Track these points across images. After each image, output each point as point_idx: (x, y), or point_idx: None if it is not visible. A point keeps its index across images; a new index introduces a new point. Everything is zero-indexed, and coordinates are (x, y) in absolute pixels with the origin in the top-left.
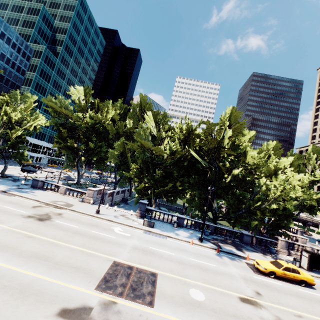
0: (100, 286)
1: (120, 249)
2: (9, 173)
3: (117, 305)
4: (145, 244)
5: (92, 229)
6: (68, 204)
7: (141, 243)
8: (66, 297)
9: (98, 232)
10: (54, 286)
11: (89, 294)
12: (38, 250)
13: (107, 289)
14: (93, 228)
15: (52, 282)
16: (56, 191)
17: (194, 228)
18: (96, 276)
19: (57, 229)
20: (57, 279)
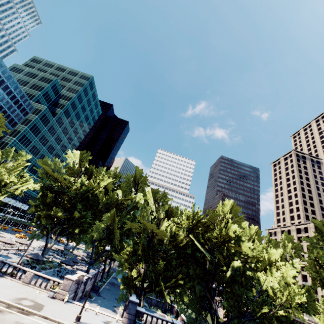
0: None
1: None
2: None
3: None
4: None
5: None
6: (36, 303)
7: None
8: None
9: None
10: None
11: None
12: None
13: None
14: None
15: None
16: (18, 278)
17: None
18: None
19: None
20: None
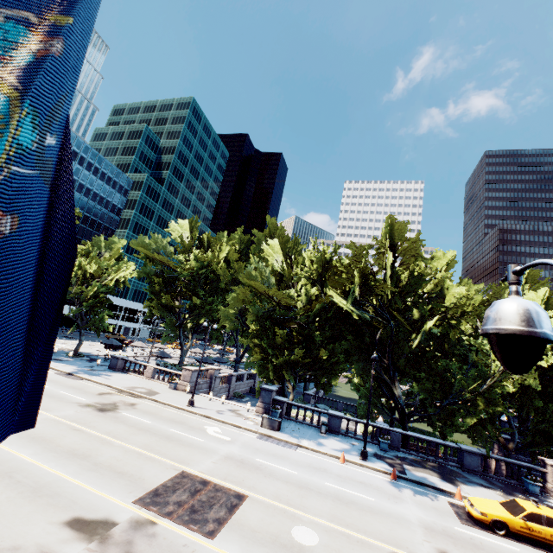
0: (143, 500)
1: (203, 456)
2: (88, 351)
3: (155, 527)
4: (250, 454)
5: (172, 427)
6: (151, 391)
7: (243, 452)
8: (88, 505)
9: (178, 431)
10: (79, 490)
11: (122, 507)
12: (79, 446)
13: (151, 504)
14: (173, 425)
15: (79, 486)
16: (141, 374)
17: (362, 437)
18: (144, 486)
19: (118, 423)
20: (87, 483)
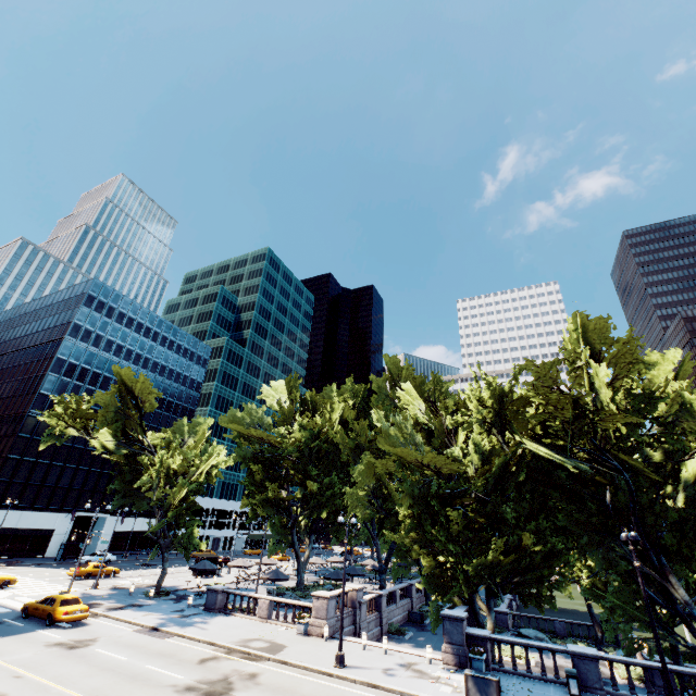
0: None
1: None
2: (172, 584)
3: None
4: None
5: None
6: (273, 644)
7: None
8: None
9: None
10: None
11: None
12: None
13: None
14: None
15: None
16: (252, 613)
17: (649, 695)
18: None
19: None
20: None
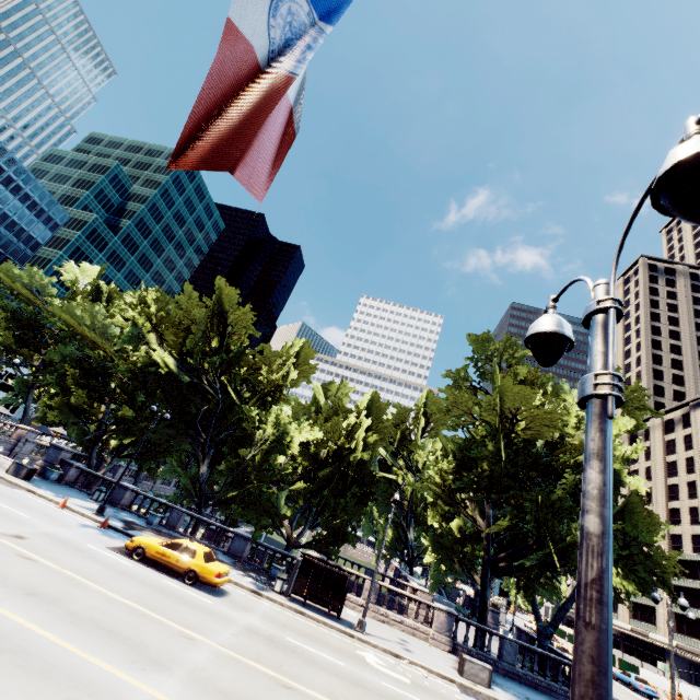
0: None
1: None
2: None
3: None
4: None
5: None
6: None
7: None
8: None
9: None
10: None
11: None
12: None
13: None
14: None
15: None
16: None
17: (143, 514)
18: None
19: None
20: None
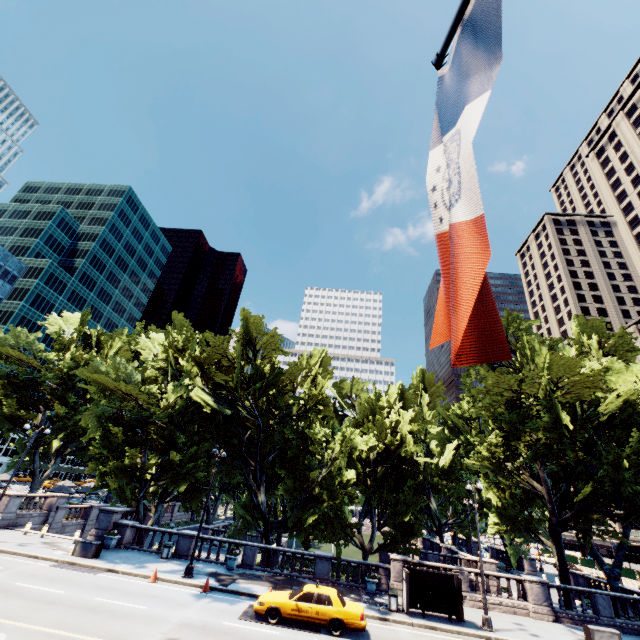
0: None
1: None
2: None
3: None
4: (14, 580)
5: None
6: None
7: (4, 578)
8: None
9: None
10: None
11: None
12: None
13: None
14: None
15: None
16: None
17: (215, 559)
18: None
19: None
20: None
